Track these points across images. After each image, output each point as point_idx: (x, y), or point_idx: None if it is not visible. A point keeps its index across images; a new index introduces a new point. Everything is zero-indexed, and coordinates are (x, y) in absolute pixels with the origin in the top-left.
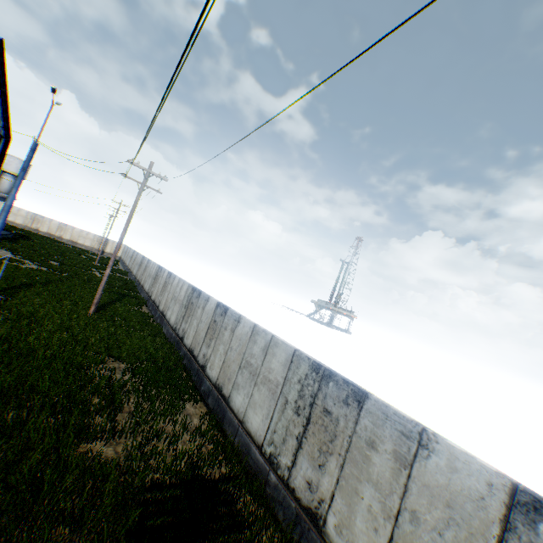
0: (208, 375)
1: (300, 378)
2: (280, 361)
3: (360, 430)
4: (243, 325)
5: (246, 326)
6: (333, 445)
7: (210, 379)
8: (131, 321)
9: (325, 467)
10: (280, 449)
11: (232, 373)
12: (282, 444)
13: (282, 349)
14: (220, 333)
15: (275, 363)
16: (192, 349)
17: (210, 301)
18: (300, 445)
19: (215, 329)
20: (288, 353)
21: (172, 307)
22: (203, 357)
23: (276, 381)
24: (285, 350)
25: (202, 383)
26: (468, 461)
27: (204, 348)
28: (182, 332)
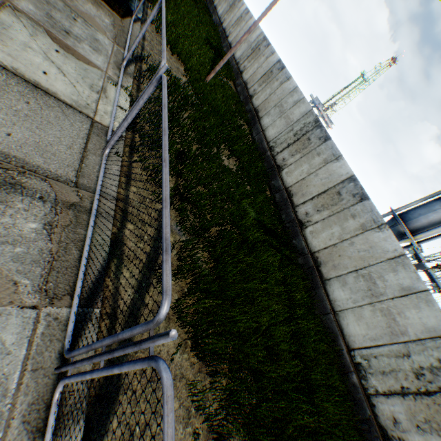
0: (228, 40)
1: (258, 41)
2: (256, 35)
3: (263, 53)
4: (252, 21)
5: (253, 21)
6: (255, 58)
7: (228, 42)
8: (200, 0)
9: (250, 63)
10: (241, 61)
11: (238, 40)
12: (242, 59)
13: (259, 32)
14: (241, 23)
15: (254, 36)
16: (225, 30)
17: (244, 6)
18: (247, 59)
19: (240, 21)
20: (260, 33)
21: (223, 5)
22: (229, 33)
23: (251, 42)
24: (260, 32)
25: (224, 43)
26: (277, 56)
27: (231, 29)
28: (223, 20)
